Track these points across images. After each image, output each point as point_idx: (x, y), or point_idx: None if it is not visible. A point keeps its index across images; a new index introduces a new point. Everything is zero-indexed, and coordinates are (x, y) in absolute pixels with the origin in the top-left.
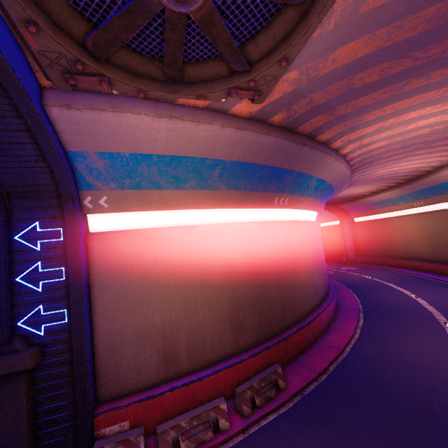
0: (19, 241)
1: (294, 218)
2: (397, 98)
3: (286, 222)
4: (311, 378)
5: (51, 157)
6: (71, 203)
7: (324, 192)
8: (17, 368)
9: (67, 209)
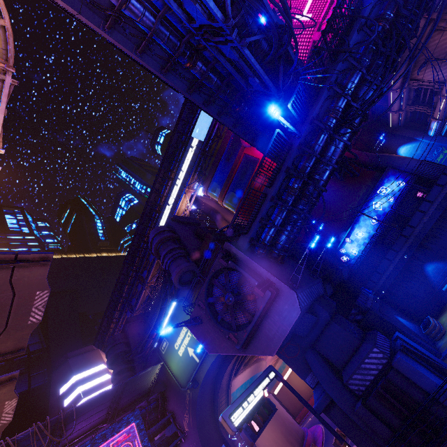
0: (230, 439)
1: (266, 395)
2: None
3: (268, 396)
4: (322, 440)
5: (230, 399)
6: None
7: None
8: None
9: None
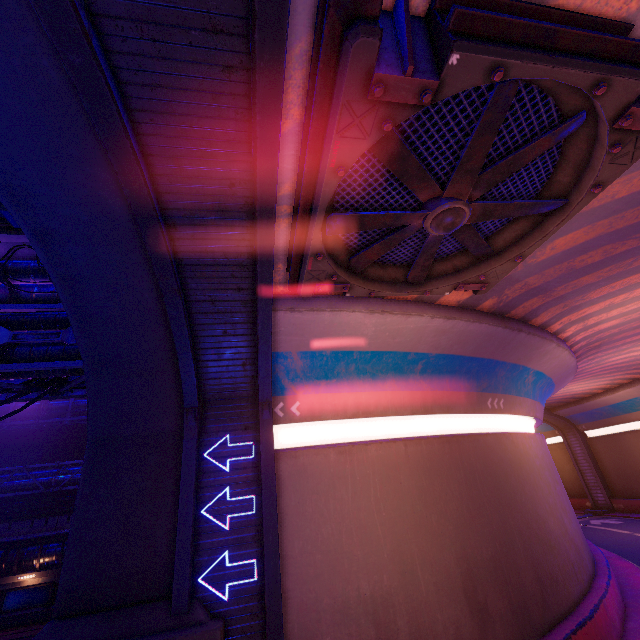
0: (208, 459)
1: (512, 428)
2: (626, 274)
3: (506, 433)
4: None
5: (263, 359)
6: (268, 410)
7: (543, 389)
8: None
9: (263, 418)
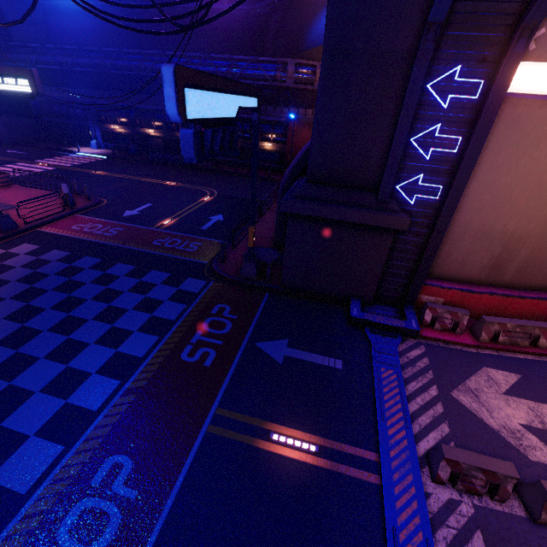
0: (430, 91)
1: None
2: None
3: None
4: None
5: None
6: (525, 40)
7: None
8: (396, 226)
9: (513, 50)
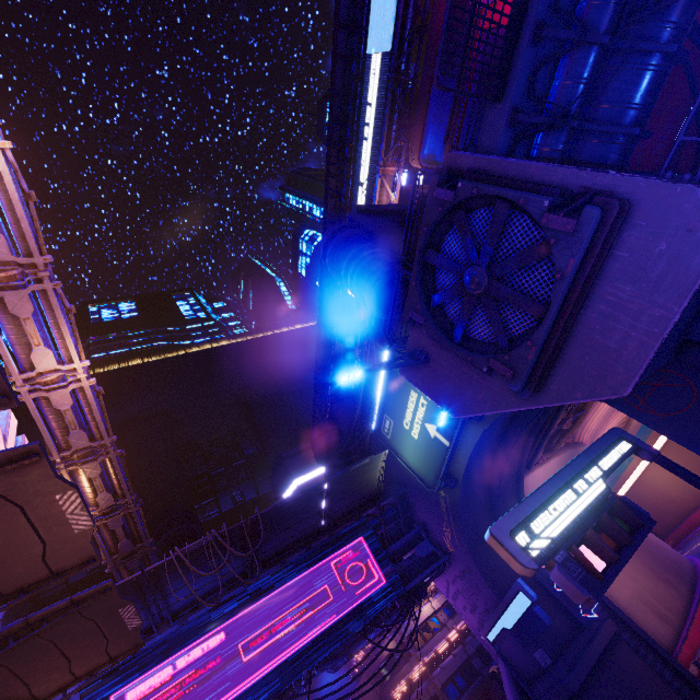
0: None
1: None
2: (594, 406)
3: None
4: None
5: None
6: None
7: None
8: (613, 629)
9: None
